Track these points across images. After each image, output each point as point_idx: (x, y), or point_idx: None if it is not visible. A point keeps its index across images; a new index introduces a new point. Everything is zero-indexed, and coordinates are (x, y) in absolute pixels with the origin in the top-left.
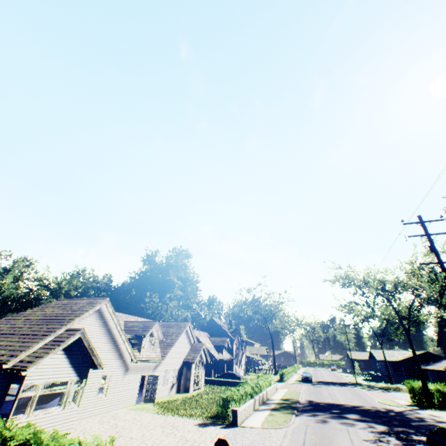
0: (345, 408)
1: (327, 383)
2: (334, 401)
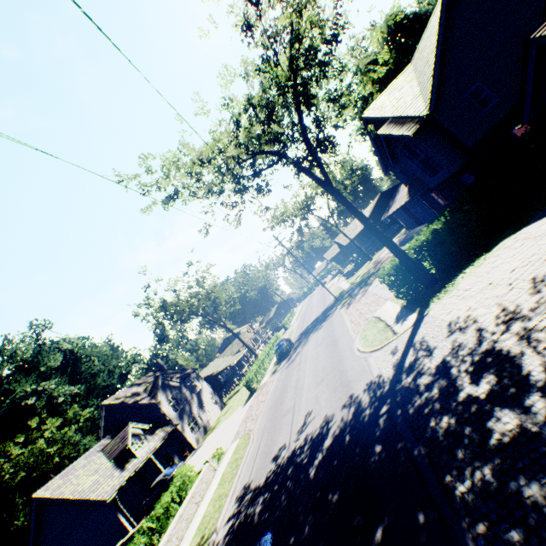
0: (294, 492)
1: (309, 332)
2: (288, 444)
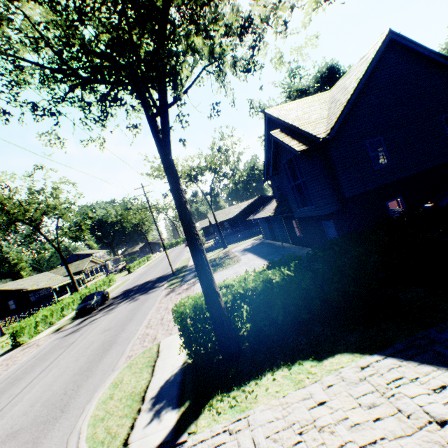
0: None
1: (128, 296)
2: None
